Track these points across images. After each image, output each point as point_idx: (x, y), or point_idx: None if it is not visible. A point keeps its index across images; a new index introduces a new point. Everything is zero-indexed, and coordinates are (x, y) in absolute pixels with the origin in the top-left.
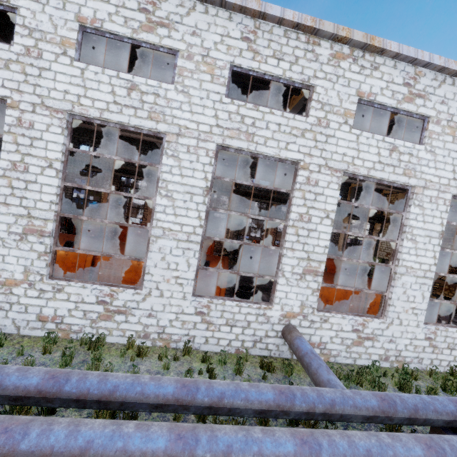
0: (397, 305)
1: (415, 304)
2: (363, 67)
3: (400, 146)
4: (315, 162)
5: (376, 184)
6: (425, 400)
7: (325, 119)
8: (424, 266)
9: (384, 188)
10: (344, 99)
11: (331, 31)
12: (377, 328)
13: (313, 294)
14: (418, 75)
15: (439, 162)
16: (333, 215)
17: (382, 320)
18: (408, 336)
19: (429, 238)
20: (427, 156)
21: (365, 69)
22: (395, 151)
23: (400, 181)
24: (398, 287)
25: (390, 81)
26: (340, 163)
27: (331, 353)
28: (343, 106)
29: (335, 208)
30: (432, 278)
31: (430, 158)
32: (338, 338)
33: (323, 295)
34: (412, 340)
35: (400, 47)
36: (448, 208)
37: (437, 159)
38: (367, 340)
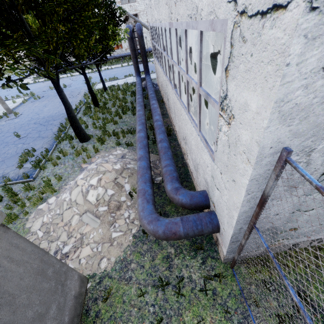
0: None
1: None
2: None
3: None
4: None
5: None
6: None
7: None
8: None
9: None
10: None
11: None
12: None
13: None
14: None
15: None
16: None
17: None
18: None
19: None
20: None
21: None
22: None
23: None
24: None
25: None
26: None
27: None
28: None
29: None
30: None
31: None
32: None
33: None
34: None
35: None
36: None
37: None
38: None
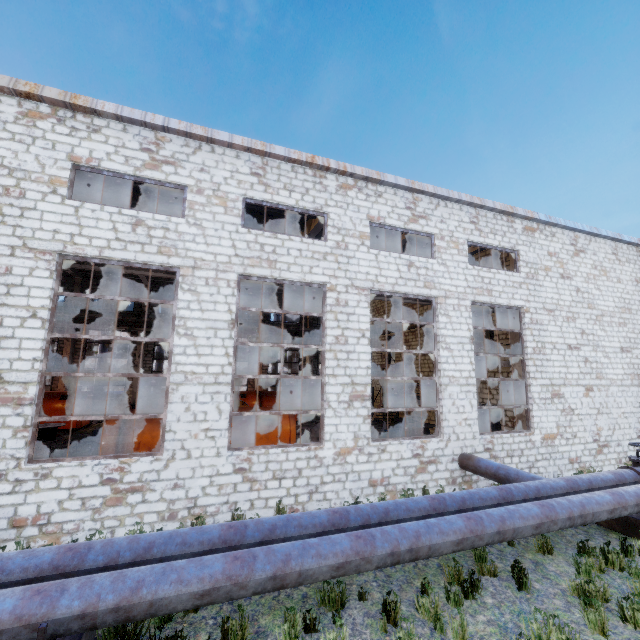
0: (178, 430)
1: (209, 423)
2: (76, 129)
3: (148, 220)
4: (5, 242)
5: (149, 271)
6: (1, 556)
7: (18, 188)
8: (213, 369)
9: (170, 276)
10: (48, 164)
11: (4, 84)
12: (148, 470)
13: (15, 436)
14: (162, 140)
15: (211, 237)
16: (45, 312)
17: (158, 456)
18: (206, 473)
19: (214, 330)
20: (191, 230)
21: (79, 131)
22: (141, 225)
23: (155, 262)
24: (175, 403)
25: (121, 146)
26: (51, 243)
27: (63, 529)
28: (48, 173)
29: (49, 303)
30: (229, 383)
31: (196, 232)
32: (76, 499)
33: (143, 442)
34: (213, 477)
35: (119, 108)
36: (235, 291)
37: (207, 233)
38: (132, 494)
